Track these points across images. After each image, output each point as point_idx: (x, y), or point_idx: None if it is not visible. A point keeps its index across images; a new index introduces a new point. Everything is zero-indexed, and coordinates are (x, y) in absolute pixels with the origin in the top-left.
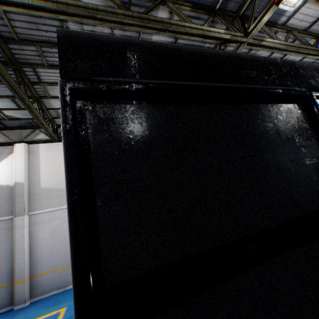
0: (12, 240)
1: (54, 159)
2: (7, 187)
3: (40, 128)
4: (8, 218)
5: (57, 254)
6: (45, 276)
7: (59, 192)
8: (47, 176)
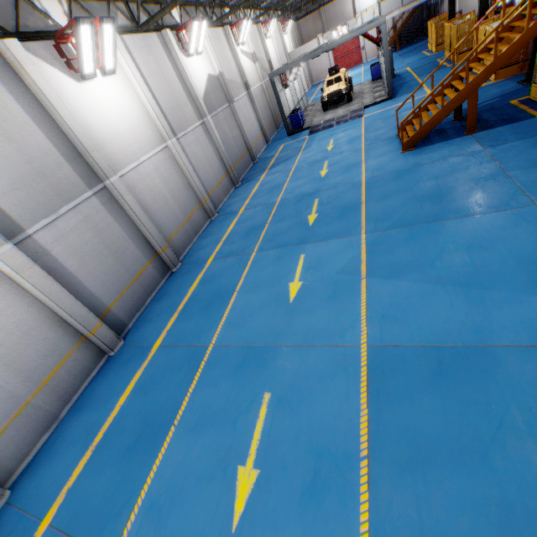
0: (236, 123)
1: (219, 49)
2: (215, 77)
3: (197, 8)
4: (227, 106)
5: (251, 132)
6: (253, 146)
7: (233, 83)
8: (223, 67)
